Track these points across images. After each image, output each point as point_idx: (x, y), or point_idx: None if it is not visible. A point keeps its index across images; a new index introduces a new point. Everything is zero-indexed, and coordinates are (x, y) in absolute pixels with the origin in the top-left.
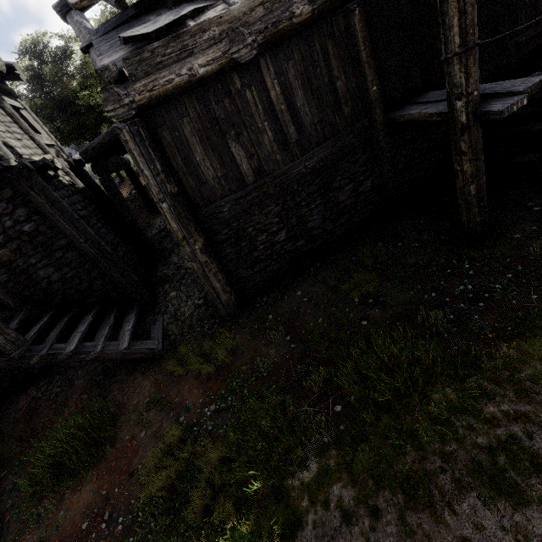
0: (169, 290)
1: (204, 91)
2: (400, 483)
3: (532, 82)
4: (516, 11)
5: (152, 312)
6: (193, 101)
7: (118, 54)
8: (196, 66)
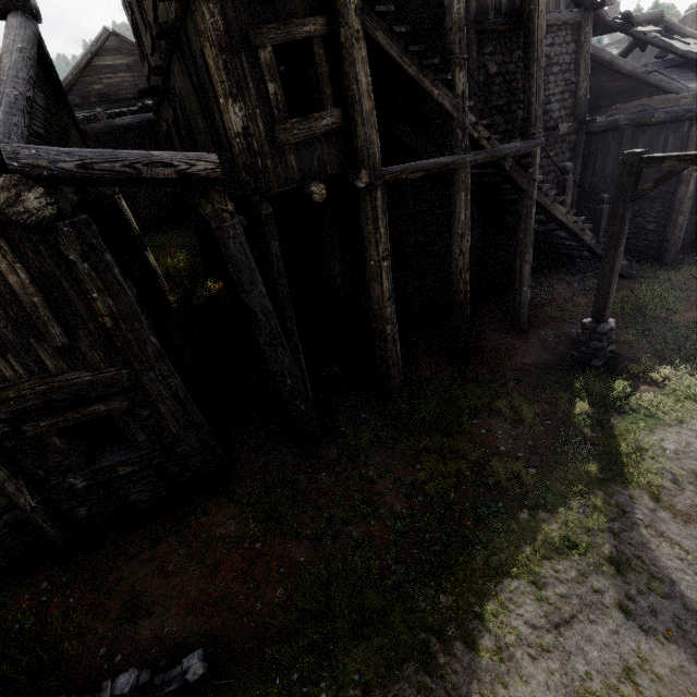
0: None
1: None
2: None
3: None
4: None
5: (577, 263)
6: None
7: (694, 85)
8: None
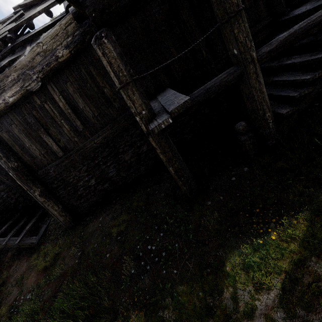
0: None
1: (19, 109)
2: None
3: (179, 103)
4: None
5: (49, 215)
6: (14, 115)
7: None
8: (7, 97)
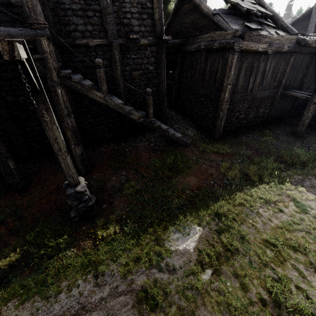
0: (173, 124)
1: (255, 55)
2: (312, 175)
3: None
4: (314, 78)
5: None
6: (251, 56)
7: (236, 27)
8: (260, 47)
